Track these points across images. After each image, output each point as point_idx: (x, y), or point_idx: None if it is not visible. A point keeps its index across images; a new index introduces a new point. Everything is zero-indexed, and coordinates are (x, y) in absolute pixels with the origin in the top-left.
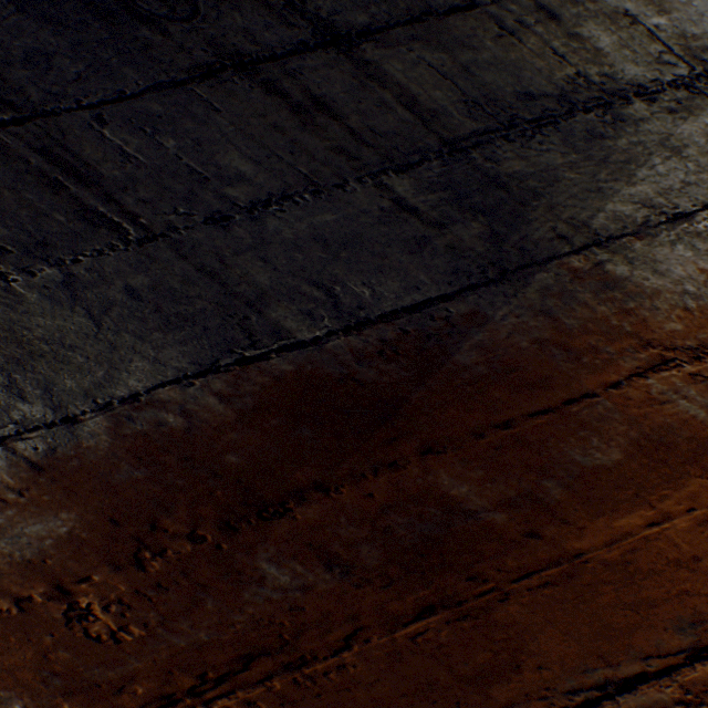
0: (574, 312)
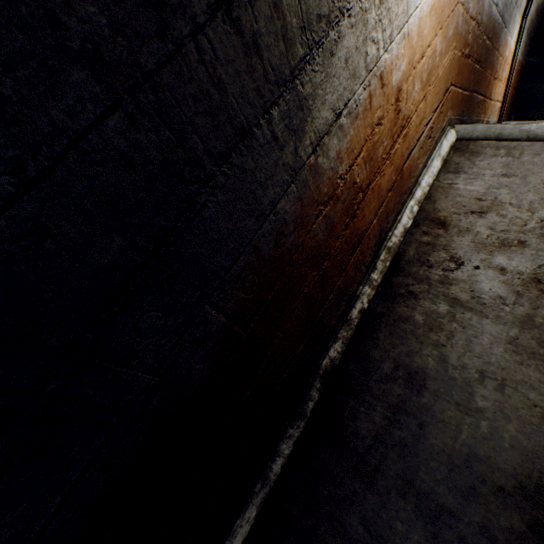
0: (499, 34)
